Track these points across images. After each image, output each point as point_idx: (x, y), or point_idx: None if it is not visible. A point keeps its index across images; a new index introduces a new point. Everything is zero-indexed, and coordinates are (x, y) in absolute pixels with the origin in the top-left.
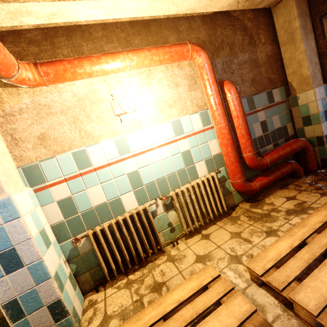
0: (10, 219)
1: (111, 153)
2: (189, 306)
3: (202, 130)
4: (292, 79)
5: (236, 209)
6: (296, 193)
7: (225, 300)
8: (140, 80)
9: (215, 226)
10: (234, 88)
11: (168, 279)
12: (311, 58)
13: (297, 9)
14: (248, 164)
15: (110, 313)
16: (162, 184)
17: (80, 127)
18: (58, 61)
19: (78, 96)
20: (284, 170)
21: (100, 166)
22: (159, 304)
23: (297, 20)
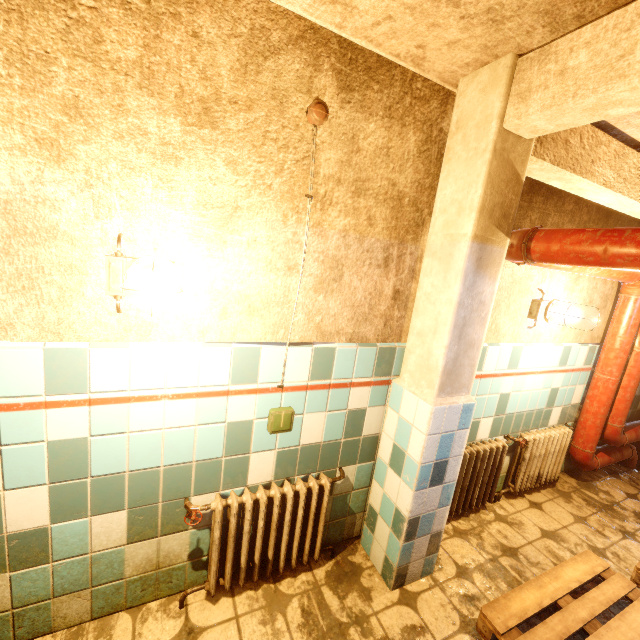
0: (462, 427)
1: (502, 362)
2: (597, 590)
3: (580, 368)
4: None
5: (559, 480)
6: (636, 492)
7: (632, 596)
8: (568, 281)
9: (541, 494)
10: None
11: (519, 546)
12: None
13: None
14: (605, 434)
15: (462, 563)
16: (518, 420)
17: (495, 317)
18: None
19: (514, 277)
20: (625, 455)
21: (487, 375)
22: (554, 576)
23: None
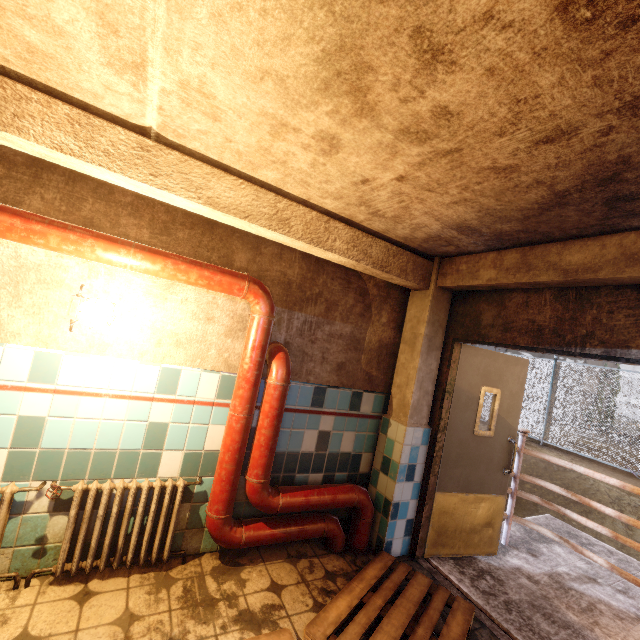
0: None
1: (14, 370)
2: None
3: (211, 402)
4: (395, 394)
5: (191, 562)
6: (292, 583)
7: None
8: (151, 286)
9: (124, 580)
10: (284, 371)
11: None
12: (424, 383)
13: (429, 313)
14: (248, 493)
15: None
16: (78, 460)
17: None
18: (9, 213)
19: (23, 261)
20: (308, 530)
21: None
22: None
23: (424, 326)
